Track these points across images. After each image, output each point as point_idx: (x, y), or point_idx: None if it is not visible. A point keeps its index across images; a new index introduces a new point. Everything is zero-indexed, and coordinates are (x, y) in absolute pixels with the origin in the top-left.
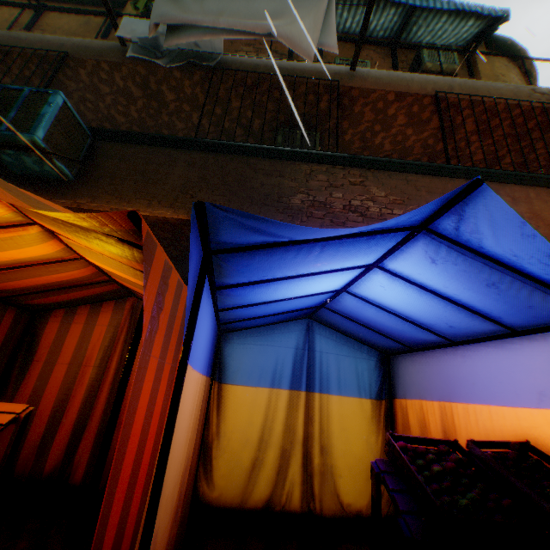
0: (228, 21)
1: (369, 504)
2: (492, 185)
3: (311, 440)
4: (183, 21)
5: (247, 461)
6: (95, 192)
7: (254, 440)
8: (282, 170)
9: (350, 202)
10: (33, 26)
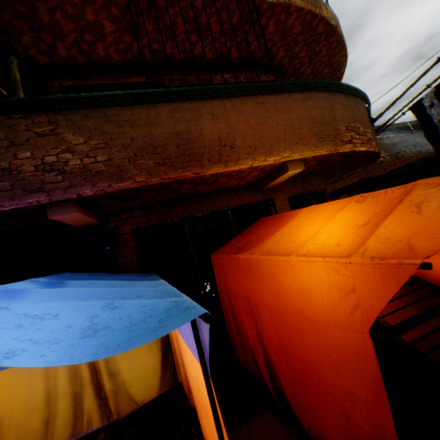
0: None
1: (159, 390)
2: (195, 104)
3: (100, 373)
4: None
5: (38, 423)
6: None
7: (41, 403)
8: None
9: (43, 160)
10: None
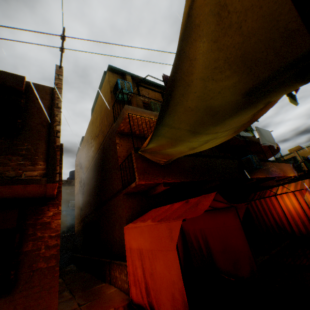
0: (272, 144)
1: None
2: (280, 163)
3: None
4: (268, 143)
5: None
6: (254, 173)
7: None
8: (265, 164)
9: (273, 169)
10: None
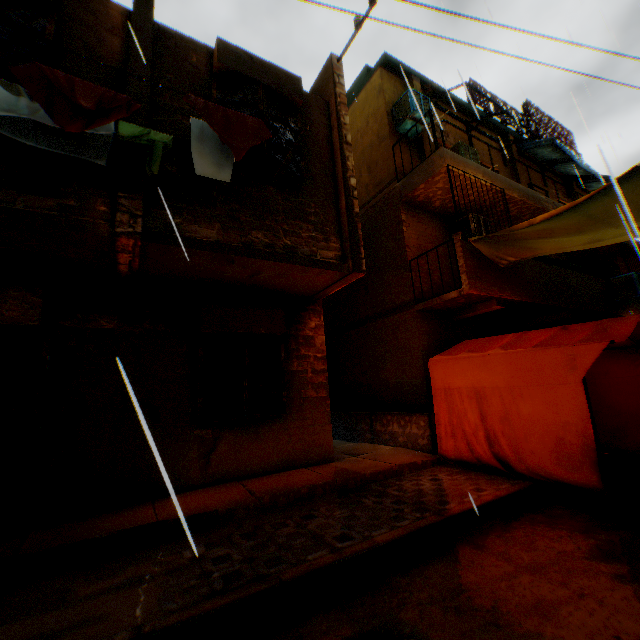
0: None
1: None
2: None
3: None
4: None
5: None
6: (626, 309)
7: None
8: None
9: None
10: (472, 144)
